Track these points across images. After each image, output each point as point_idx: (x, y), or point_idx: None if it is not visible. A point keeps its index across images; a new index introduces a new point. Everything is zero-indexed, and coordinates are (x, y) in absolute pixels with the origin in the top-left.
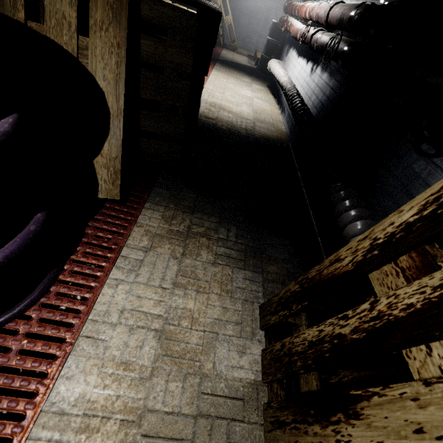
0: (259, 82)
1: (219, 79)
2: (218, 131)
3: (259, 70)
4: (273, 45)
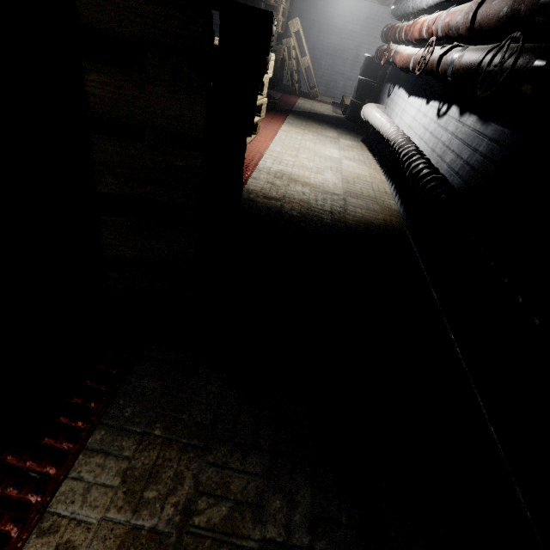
0: (350, 135)
1: (292, 136)
2: (284, 220)
3: (348, 120)
4: (367, 86)
